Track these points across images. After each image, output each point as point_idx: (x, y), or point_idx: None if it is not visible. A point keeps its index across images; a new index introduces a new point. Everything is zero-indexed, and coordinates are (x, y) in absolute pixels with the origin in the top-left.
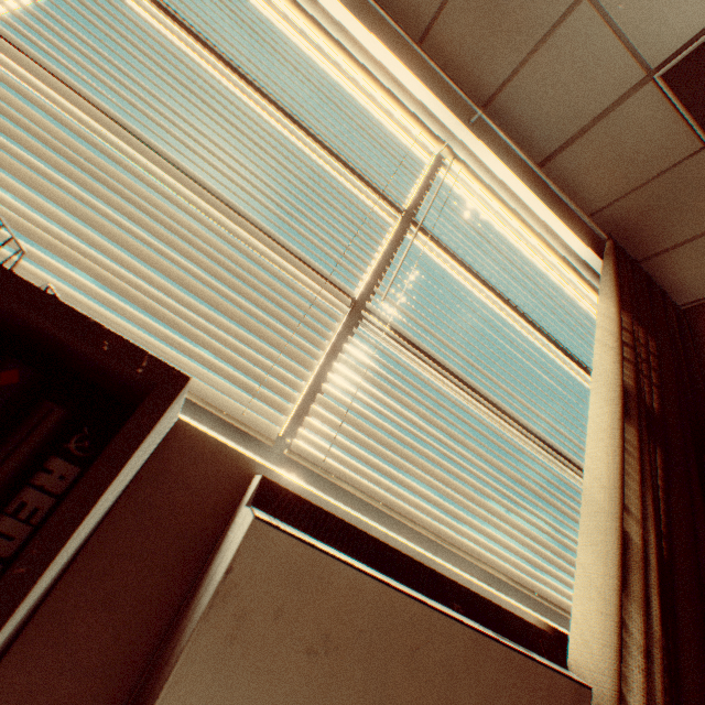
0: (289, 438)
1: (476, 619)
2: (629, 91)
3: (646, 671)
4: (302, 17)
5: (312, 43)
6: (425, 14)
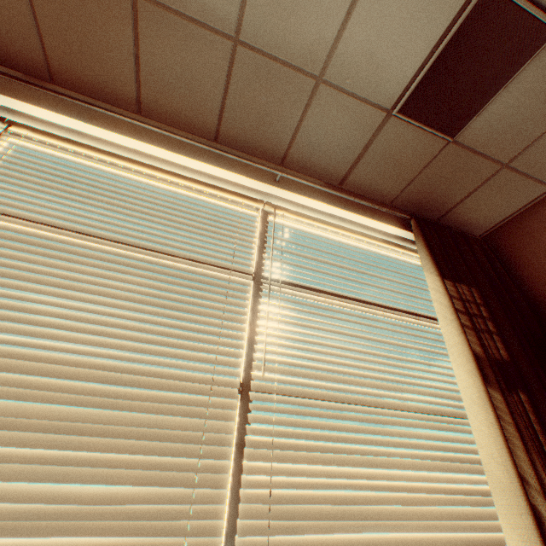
0: None
1: None
2: (380, 125)
3: None
4: (118, 160)
5: (134, 172)
6: (211, 123)
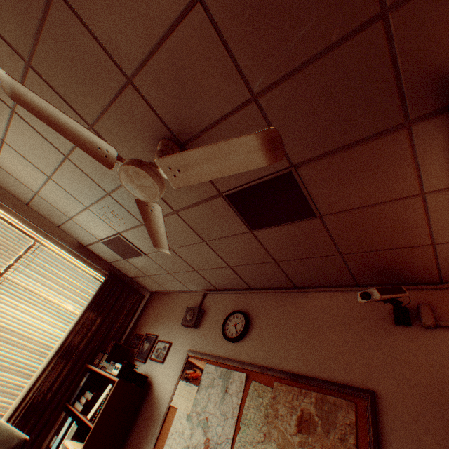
0: None
1: None
2: (98, 241)
3: None
4: None
5: None
6: (26, 200)
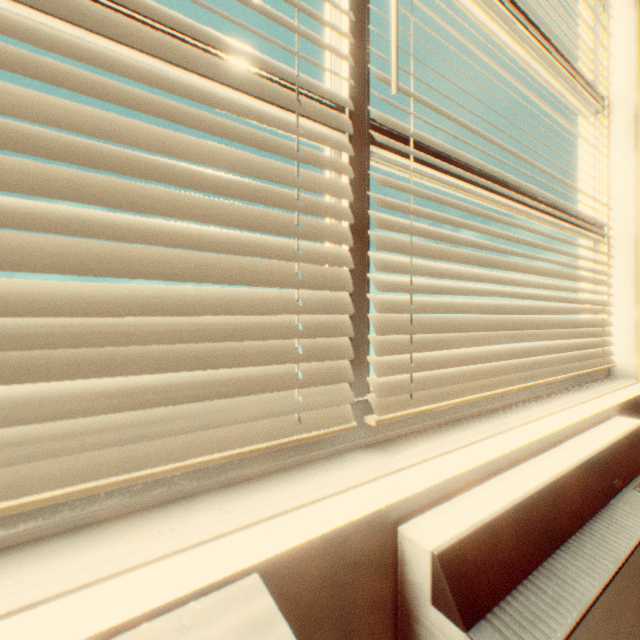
0: (358, 397)
1: (628, 479)
2: None
3: None
4: None
5: None
6: None
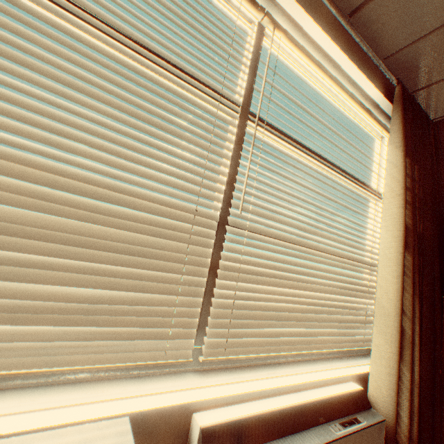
0: (198, 345)
1: (330, 418)
2: None
3: (410, 400)
4: None
5: None
6: None
